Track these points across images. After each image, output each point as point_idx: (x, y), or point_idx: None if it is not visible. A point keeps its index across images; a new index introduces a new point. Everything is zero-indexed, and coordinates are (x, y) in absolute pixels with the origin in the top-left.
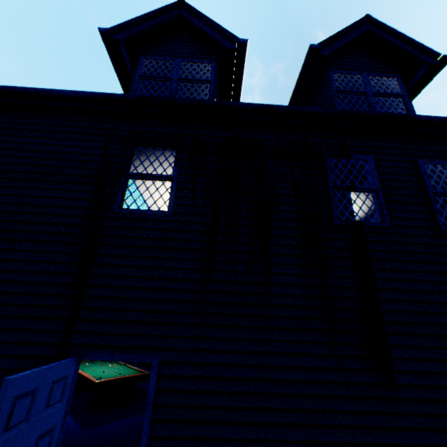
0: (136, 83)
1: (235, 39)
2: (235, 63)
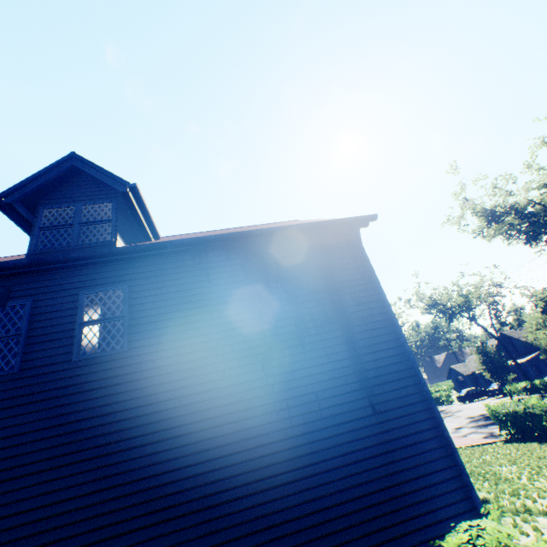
0: None
1: None
2: None
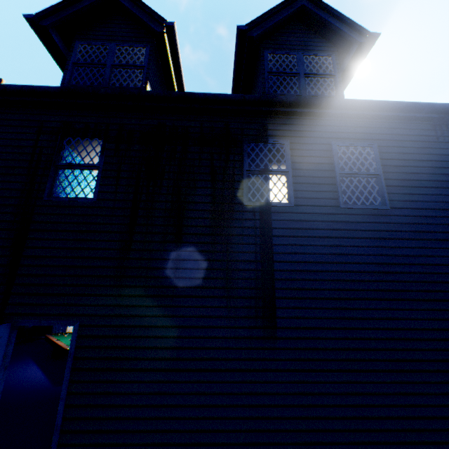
0: (70, 71)
1: (162, 22)
2: (169, 46)
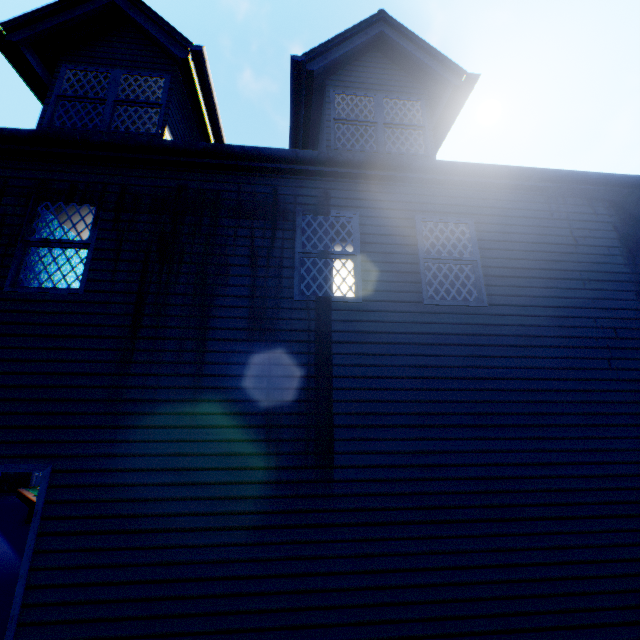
0: (52, 106)
1: (186, 45)
2: (197, 78)
